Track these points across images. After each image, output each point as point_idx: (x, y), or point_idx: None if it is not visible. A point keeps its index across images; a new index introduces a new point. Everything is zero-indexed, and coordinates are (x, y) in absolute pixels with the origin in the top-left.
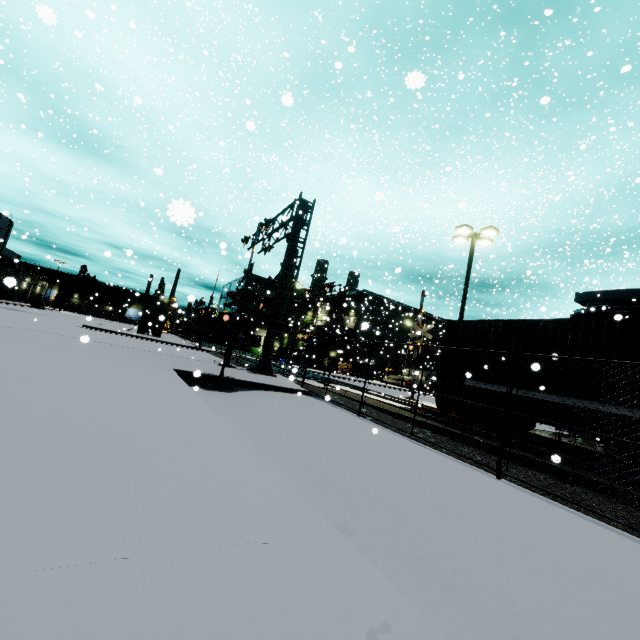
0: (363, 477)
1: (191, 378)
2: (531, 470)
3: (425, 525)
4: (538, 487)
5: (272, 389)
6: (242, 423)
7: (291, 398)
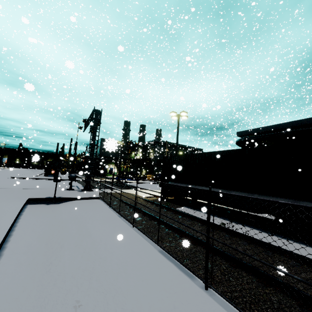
0: (66, 236)
1: (39, 200)
2: (154, 221)
3: (66, 251)
4: (139, 229)
5: (81, 199)
6: (42, 220)
7: (86, 202)
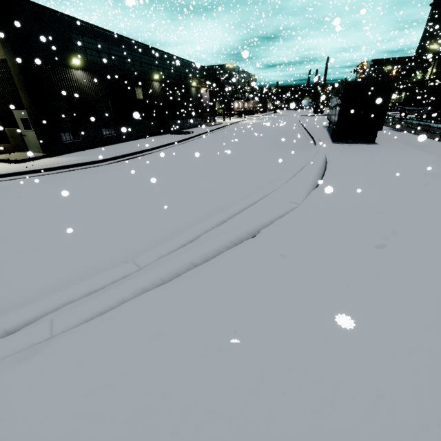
0: None
1: None
2: None
3: None
4: None
5: None
6: None
7: None
